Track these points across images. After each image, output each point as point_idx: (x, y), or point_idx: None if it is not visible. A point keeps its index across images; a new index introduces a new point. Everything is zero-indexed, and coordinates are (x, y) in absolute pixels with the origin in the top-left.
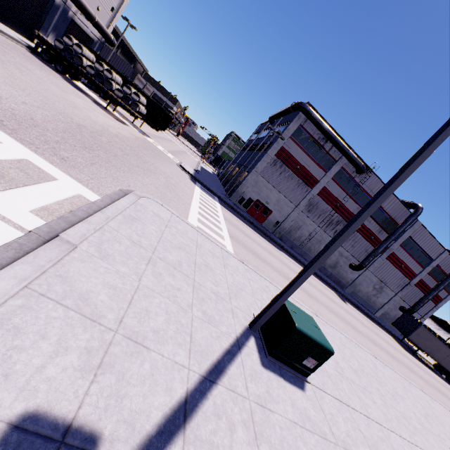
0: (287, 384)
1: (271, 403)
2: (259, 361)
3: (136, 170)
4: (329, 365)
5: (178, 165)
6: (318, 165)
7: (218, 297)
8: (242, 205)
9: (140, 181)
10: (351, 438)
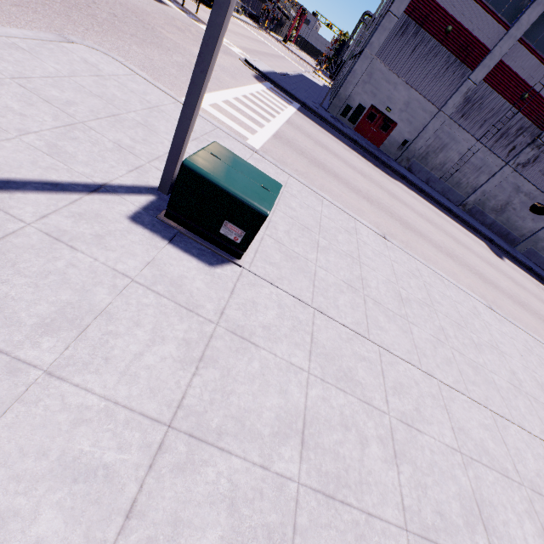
0: (171, 250)
1: (86, 245)
2: (130, 214)
3: (121, 36)
4: (332, 274)
5: (240, 59)
6: (492, 16)
7: (121, 149)
8: (347, 119)
9: (115, 45)
10: (272, 332)
